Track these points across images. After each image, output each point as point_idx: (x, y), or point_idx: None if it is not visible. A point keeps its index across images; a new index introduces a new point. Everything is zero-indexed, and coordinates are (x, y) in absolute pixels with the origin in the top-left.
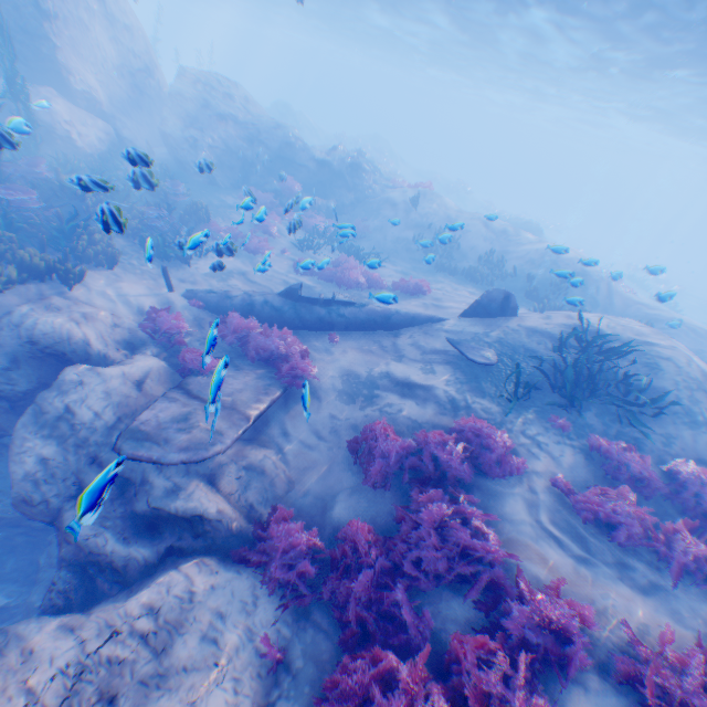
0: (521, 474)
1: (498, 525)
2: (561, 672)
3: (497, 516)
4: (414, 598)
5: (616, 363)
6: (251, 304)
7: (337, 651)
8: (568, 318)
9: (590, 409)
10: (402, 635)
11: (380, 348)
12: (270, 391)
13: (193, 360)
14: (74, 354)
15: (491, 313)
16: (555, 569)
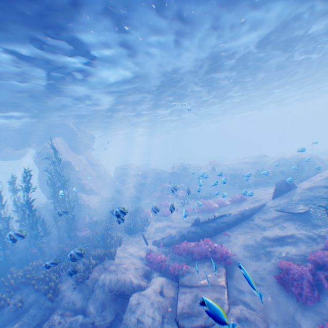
0: None
1: None
2: None
3: None
4: None
5: None
6: (182, 234)
7: None
8: (319, 176)
9: None
10: None
11: (249, 228)
12: (220, 269)
13: (176, 270)
14: (127, 289)
15: (283, 190)
16: None
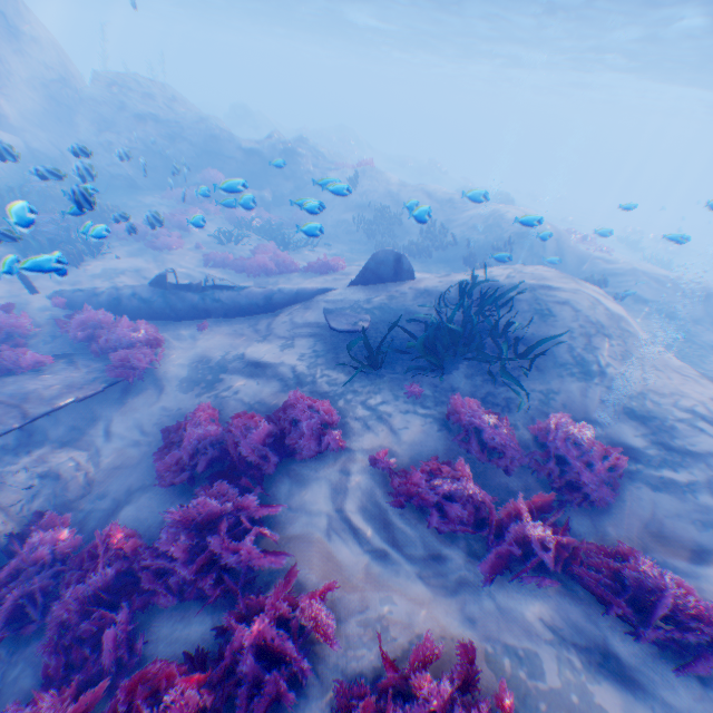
0: (343, 454)
1: (289, 518)
2: (275, 712)
3: (292, 507)
4: (151, 617)
5: (504, 316)
6: (117, 297)
7: (28, 693)
8: (469, 274)
9: (462, 371)
10: (100, 669)
11: (251, 330)
12: (86, 385)
13: (16, 360)
14: None
15: (384, 279)
16: (335, 569)
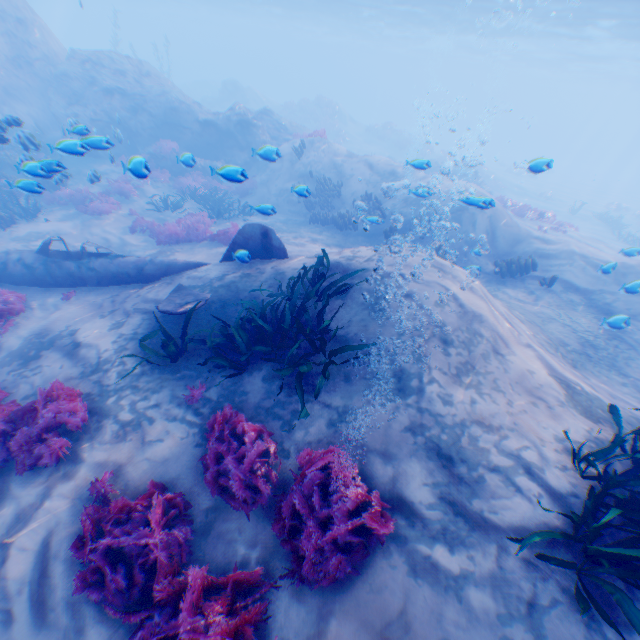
0: (65, 467)
1: None
2: None
3: None
4: None
5: (337, 307)
6: (5, 261)
7: None
8: (338, 254)
9: (264, 371)
10: None
11: (109, 302)
12: None
13: None
14: None
15: (254, 254)
16: None
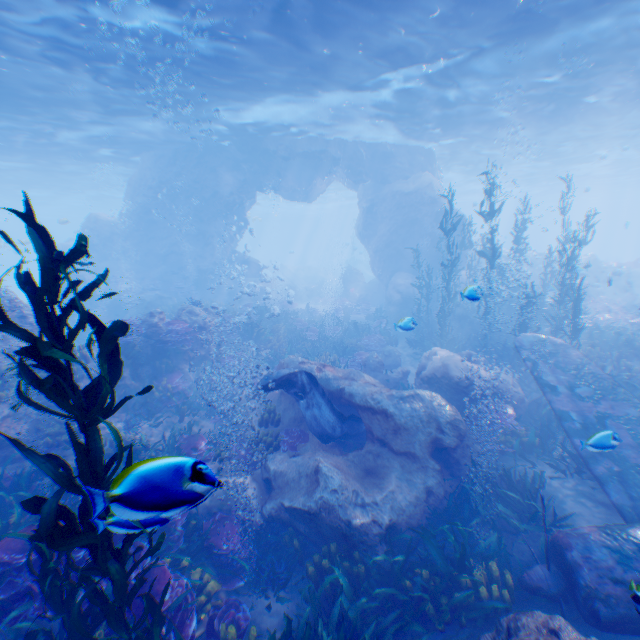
0: None
1: None
2: None
3: None
4: None
5: None
6: None
7: None
8: None
9: None
10: None
11: None
12: None
13: None
14: None
15: None
16: None
